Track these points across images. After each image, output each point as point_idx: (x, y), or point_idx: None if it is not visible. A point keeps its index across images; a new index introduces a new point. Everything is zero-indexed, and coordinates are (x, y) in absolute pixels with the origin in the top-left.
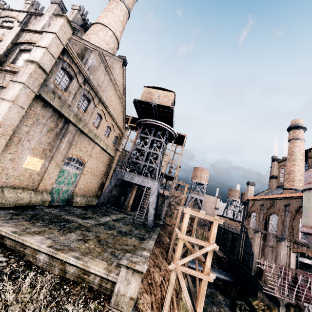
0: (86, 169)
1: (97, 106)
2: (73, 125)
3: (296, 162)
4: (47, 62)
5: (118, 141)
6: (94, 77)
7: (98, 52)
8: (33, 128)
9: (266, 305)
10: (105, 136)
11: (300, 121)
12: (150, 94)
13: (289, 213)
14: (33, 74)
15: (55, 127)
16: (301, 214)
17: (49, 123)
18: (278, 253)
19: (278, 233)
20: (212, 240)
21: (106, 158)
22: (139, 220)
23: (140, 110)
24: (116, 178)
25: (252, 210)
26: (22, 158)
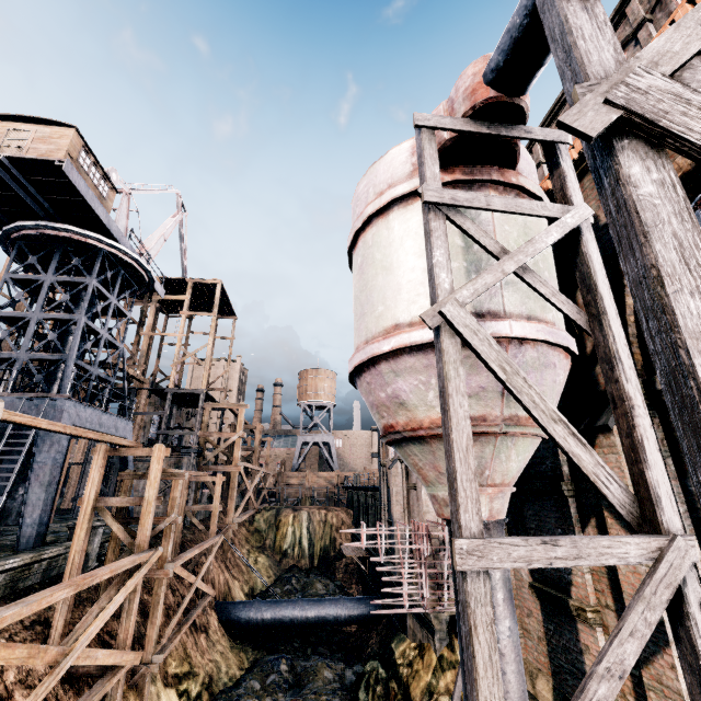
0: None
1: None
2: None
3: None
4: None
5: None
6: None
7: None
8: None
9: (419, 646)
10: None
11: None
12: None
13: None
14: None
15: None
16: None
17: None
18: (419, 494)
19: None
20: None
21: None
22: (15, 539)
23: None
24: None
25: None
26: None
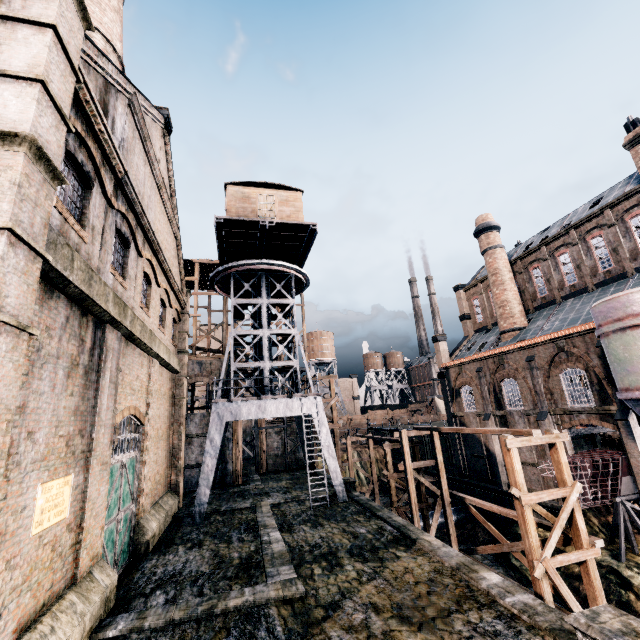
0: (147, 435)
1: (143, 253)
2: (114, 325)
3: (507, 284)
4: (48, 136)
5: (177, 329)
6: (130, 173)
7: (128, 97)
8: (32, 384)
9: None
10: (160, 328)
11: (490, 218)
12: (249, 202)
13: (539, 370)
14: (24, 186)
15: (79, 354)
16: (559, 367)
17: (66, 344)
18: None
19: (528, 408)
20: (568, 477)
21: (167, 383)
22: (305, 495)
23: (225, 242)
24: (222, 424)
25: (461, 383)
26: (23, 510)
